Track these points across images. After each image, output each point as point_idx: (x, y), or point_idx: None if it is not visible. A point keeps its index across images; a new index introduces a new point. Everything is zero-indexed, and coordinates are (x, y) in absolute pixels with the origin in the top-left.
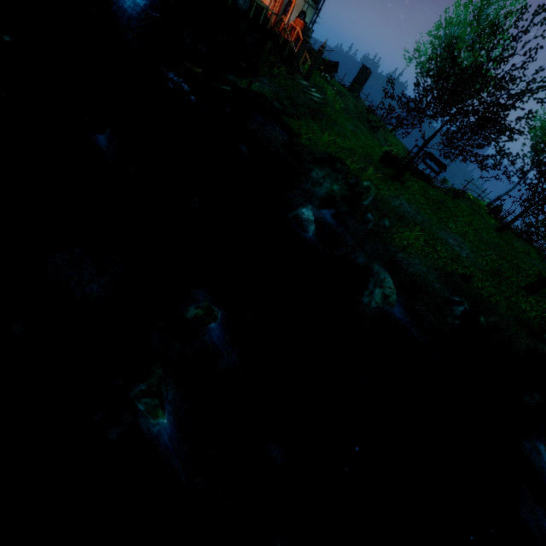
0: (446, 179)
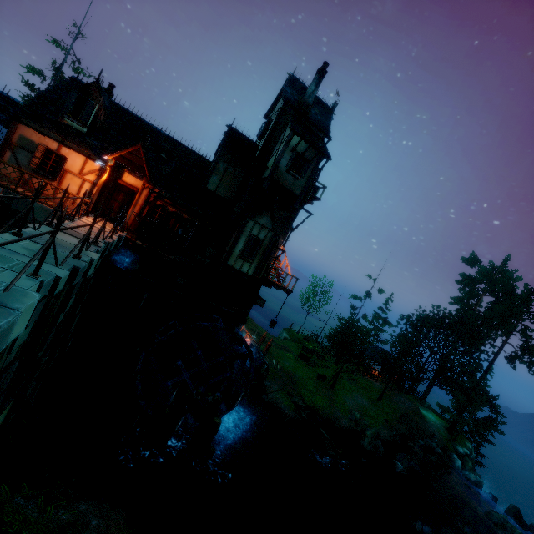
0: None
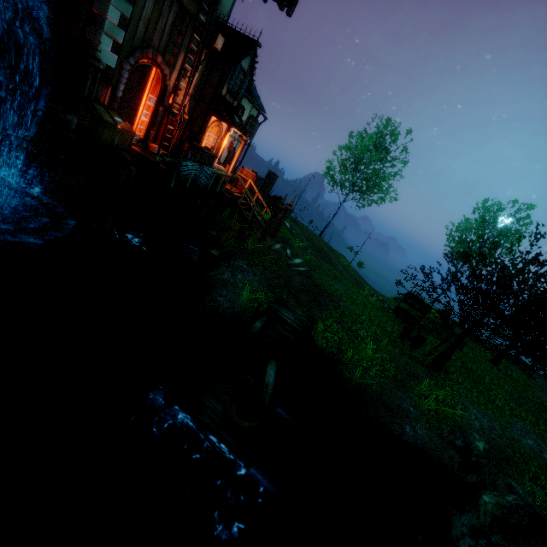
0: (362, 262)
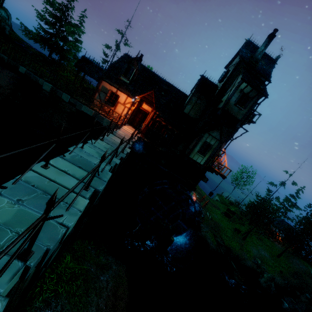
0: None
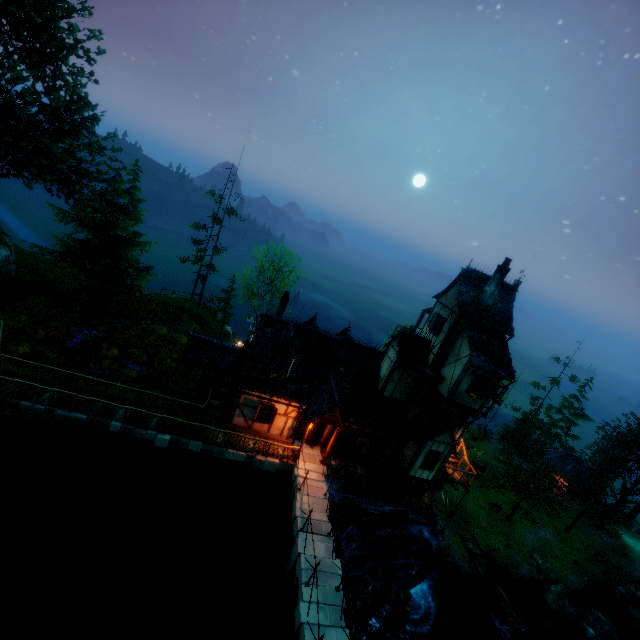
0: None
